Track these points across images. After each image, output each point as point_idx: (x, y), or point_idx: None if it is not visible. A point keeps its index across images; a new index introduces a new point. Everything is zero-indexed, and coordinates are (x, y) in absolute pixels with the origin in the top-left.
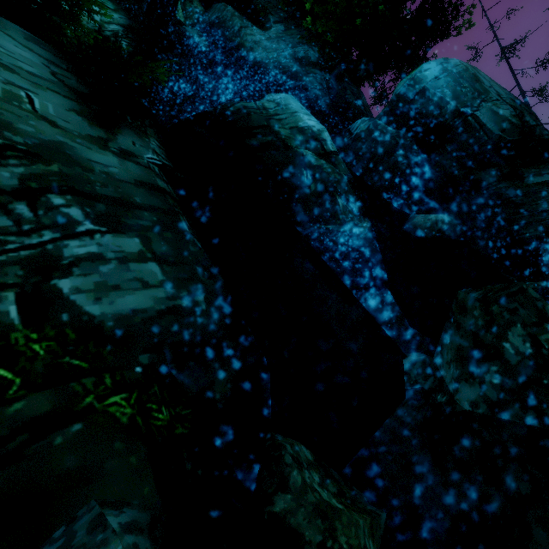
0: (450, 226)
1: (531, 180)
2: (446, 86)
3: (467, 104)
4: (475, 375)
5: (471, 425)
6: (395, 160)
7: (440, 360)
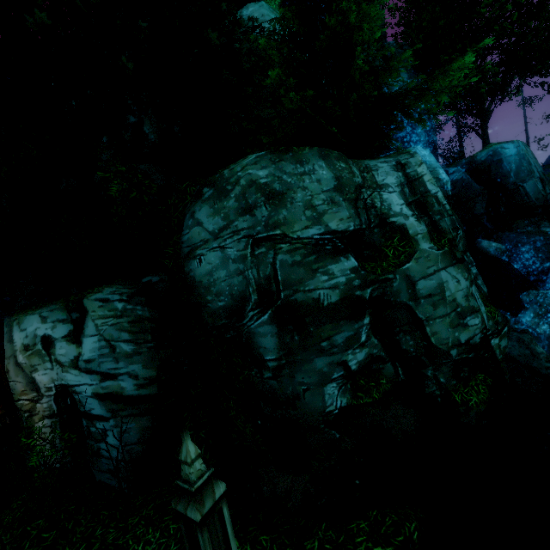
0: (504, 252)
1: (543, 229)
2: (514, 163)
3: (523, 178)
4: (548, 322)
5: (543, 337)
6: (474, 202)
7: (524, 318)
